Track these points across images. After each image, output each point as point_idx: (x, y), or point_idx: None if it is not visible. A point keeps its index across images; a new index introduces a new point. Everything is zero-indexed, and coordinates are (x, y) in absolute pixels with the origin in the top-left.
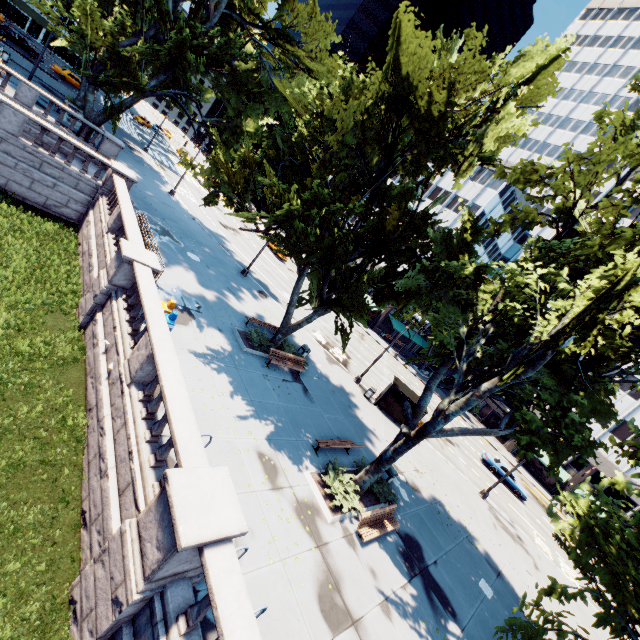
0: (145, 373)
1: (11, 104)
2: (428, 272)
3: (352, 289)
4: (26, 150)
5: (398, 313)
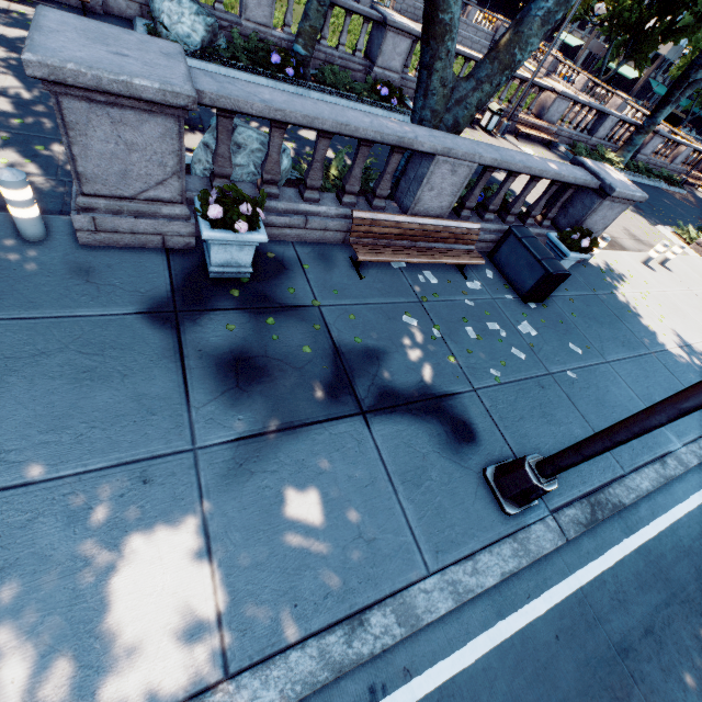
0: (583, 88)
1: (474, 5)
2: (695, 14)
3: (648, 40)
4: (473, 27)
5: (676, 42)
